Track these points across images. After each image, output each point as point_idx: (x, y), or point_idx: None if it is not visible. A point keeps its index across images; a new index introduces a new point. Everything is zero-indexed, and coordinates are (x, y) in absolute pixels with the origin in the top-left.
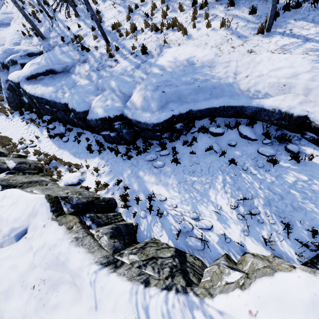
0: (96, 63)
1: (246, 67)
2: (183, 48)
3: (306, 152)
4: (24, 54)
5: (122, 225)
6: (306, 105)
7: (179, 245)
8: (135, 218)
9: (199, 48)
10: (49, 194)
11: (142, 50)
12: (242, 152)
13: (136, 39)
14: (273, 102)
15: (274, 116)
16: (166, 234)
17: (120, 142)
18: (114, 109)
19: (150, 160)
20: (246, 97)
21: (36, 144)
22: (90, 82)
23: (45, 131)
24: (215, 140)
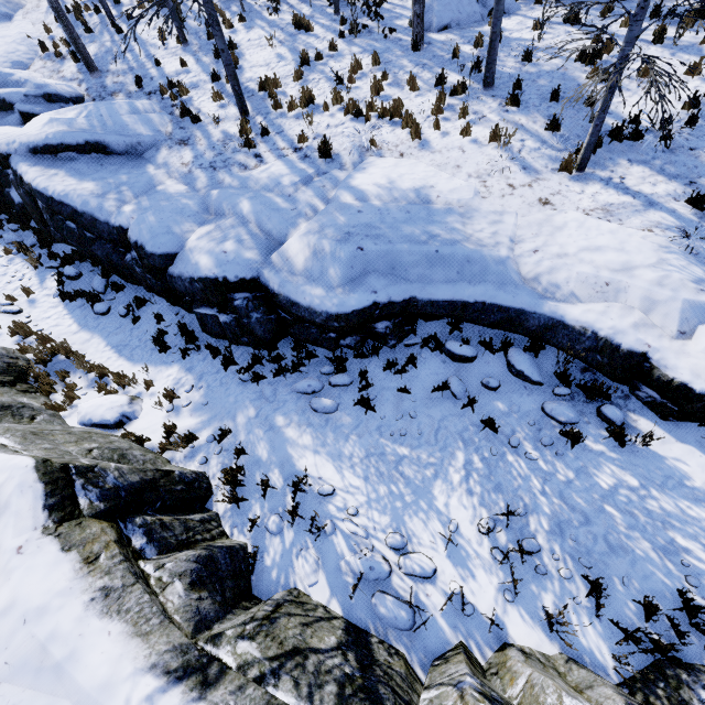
0: (212, 152)
1: (535, 231)
2: (409, 163)
3: (637, 426)
4: (35, 92)
5: (223, 549)
6: (647, 332)
7: (354, 614)
8: (255, 531)
9: (443, 171)
10: (46, 459)
11: (322, 149)
12: (510, 405)
13: (311, 122)
14: (583, 314)
15: (582, 343)
16: (327, 580)
17: (239, 338)
18: (240, 263)
19: (305, 391)
20: (532, 294)
21: (22, 308)
22: (190, 191)
23: (51, 279)
24: (455, 369)
